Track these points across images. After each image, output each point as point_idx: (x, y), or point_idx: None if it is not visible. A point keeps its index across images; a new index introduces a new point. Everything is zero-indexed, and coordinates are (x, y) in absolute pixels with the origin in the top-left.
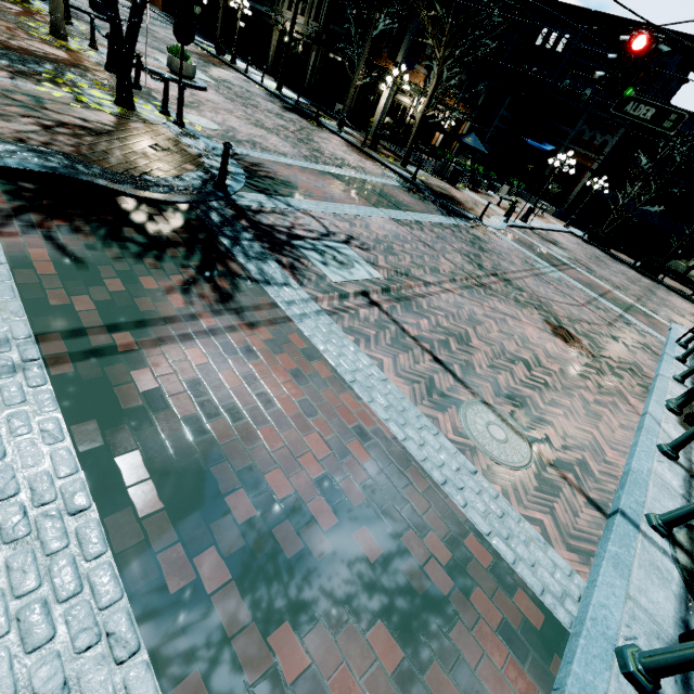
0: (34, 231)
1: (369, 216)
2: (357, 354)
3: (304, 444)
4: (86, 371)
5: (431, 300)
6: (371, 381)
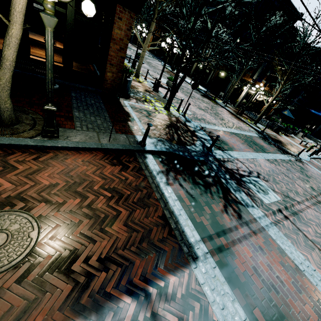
0: (175, 181)
1: (257, 158)
2: (296, 251)
3: (306, 311)
4: (222, 259)
5: (305, 214)
6: (310, 270)
